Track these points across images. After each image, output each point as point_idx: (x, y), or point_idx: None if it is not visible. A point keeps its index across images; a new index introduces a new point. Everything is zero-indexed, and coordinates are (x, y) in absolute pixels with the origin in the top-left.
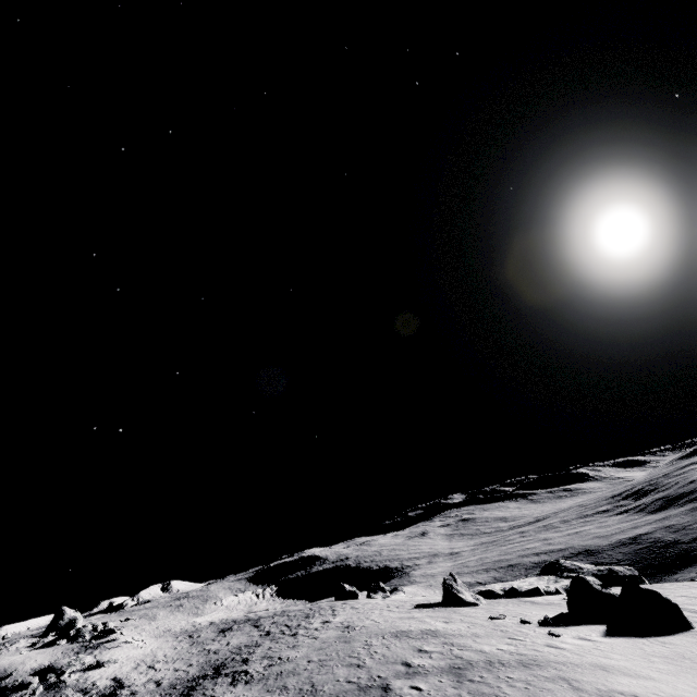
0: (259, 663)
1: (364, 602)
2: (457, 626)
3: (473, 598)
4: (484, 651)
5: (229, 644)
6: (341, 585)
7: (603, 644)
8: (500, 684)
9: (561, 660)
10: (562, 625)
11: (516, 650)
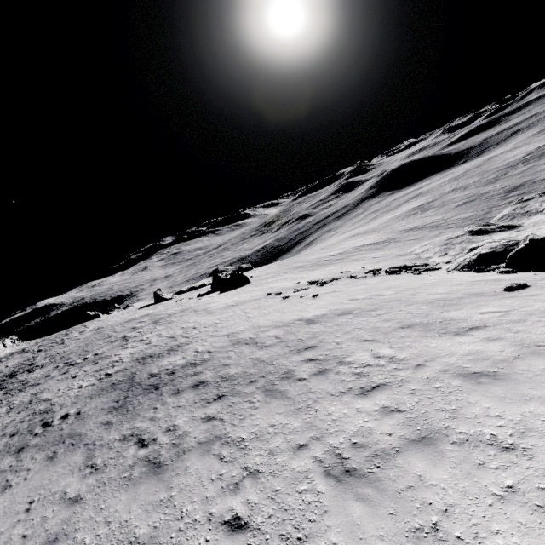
0: (44, 360)
1: (106, 317)
2: (160, 309)
3: (171, 296)
4: (169, 313)
5: (8, 366)
6: (86, 313)
7: (216, 297)
8: (171, 319)
9: (196, 306)
10: (206, 295)
11: (182, 308)
